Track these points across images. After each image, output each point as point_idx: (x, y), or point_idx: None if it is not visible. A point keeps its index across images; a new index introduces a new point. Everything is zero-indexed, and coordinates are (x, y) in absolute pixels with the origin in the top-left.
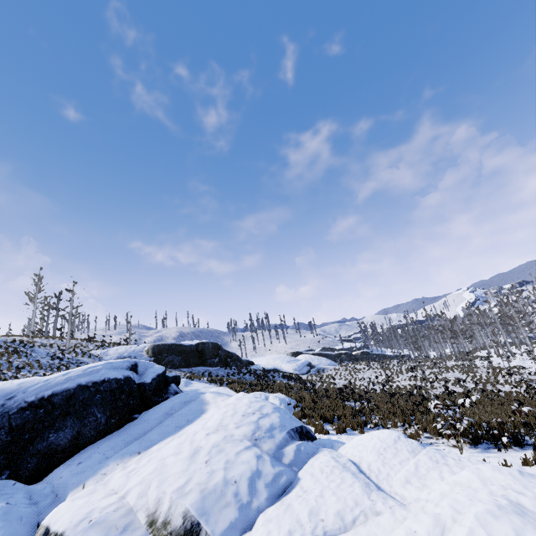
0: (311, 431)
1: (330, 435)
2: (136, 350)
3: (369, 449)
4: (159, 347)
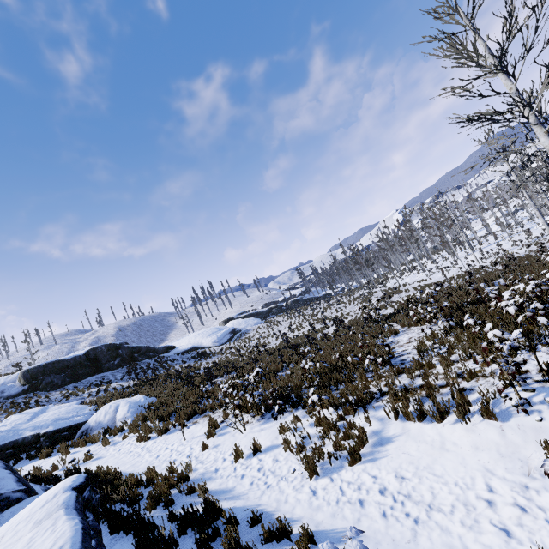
0: (18, 493)
1: (149, 441)
2: (6, 382)
3: (5, 528)
4: (31, 372)
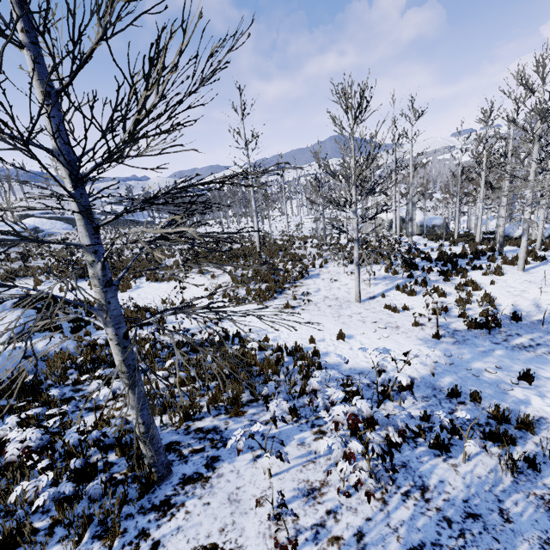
0: None
1: None
2: None
3: None
4: None
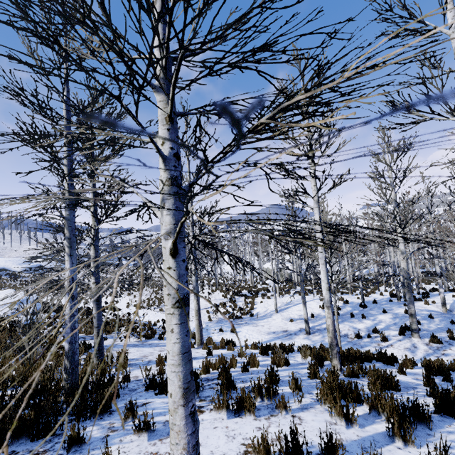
0: None
1: None
2: None
3: None
4: None
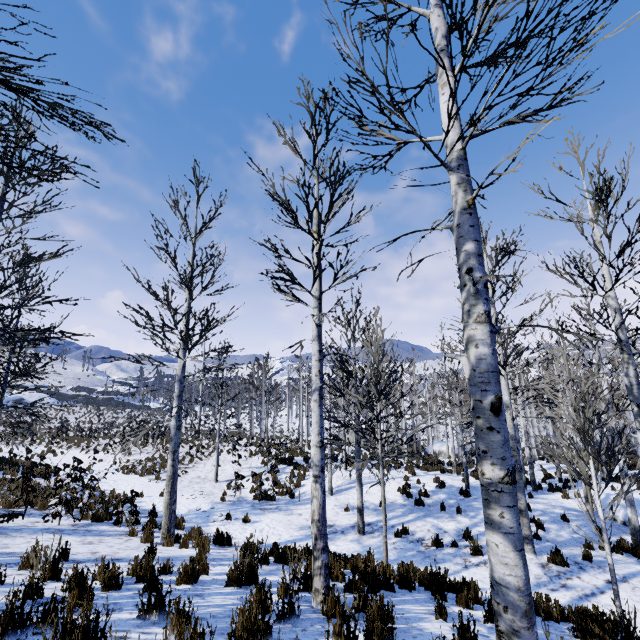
0: None
1: None
2: None
3: None
4: None
